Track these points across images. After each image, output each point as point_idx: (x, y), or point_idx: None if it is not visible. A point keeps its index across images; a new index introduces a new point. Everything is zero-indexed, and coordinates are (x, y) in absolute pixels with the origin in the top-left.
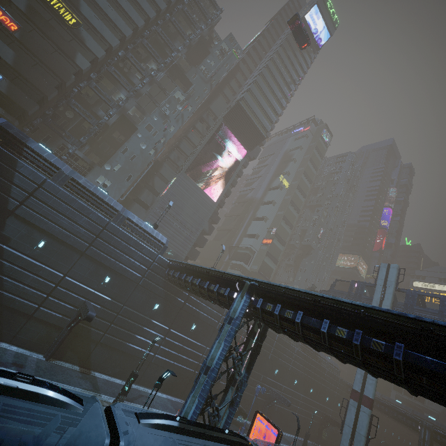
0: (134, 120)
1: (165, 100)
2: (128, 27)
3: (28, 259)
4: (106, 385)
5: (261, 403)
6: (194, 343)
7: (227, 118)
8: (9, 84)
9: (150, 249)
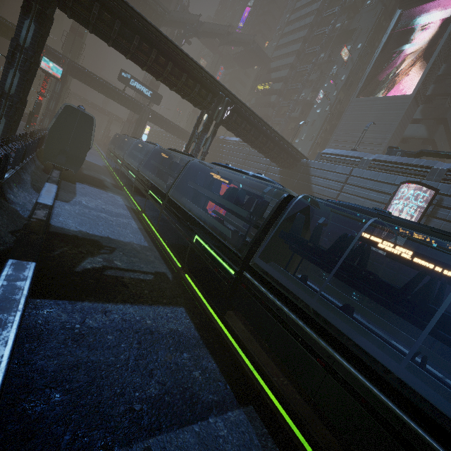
0: (311, 100)
1: (332, 65)
2: (292, 57)
3: None
4: None
5: None
6: None
7: (405, 3)
8: None
9: None
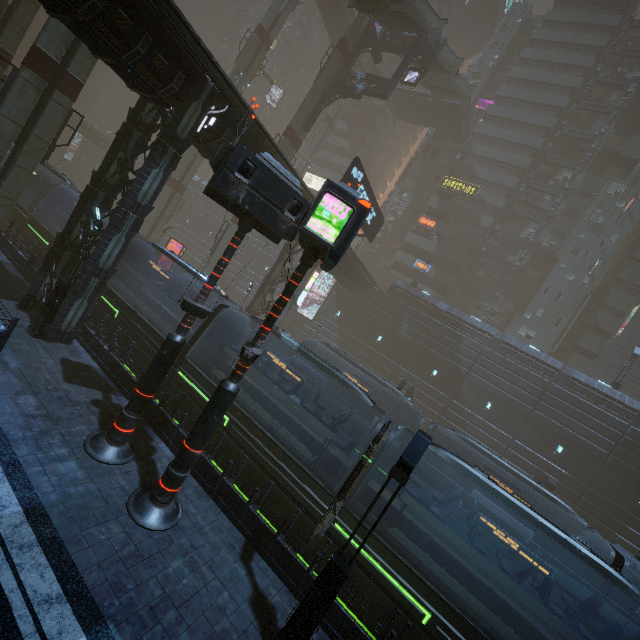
0: (551, 250)
1: (592, 205)
2: (525, 158)
3: (480, 419)
4: None
5: None
6: None
7: None
8: (435, 269)
9: (614, 416)
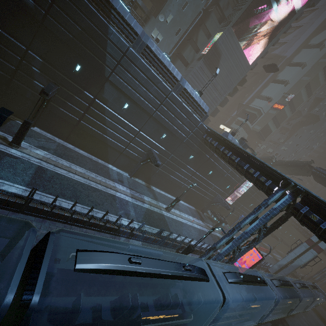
0: None
1: None
2: None
3: (119, 117)
4: (159, 196)
5: (235, 217)
6: (208, 182)
7: None
8: None
9: (196, 117)
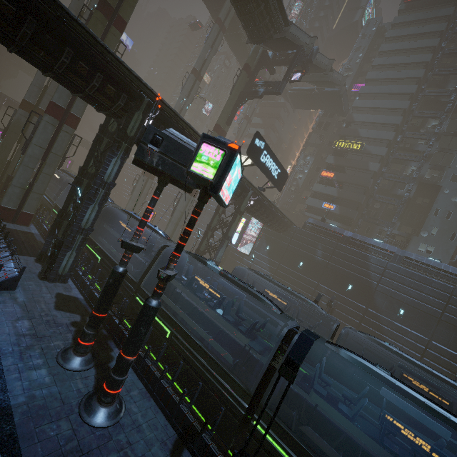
0: (434, 181)
1: None
2: (397, 116)
3: (396, 324)
4: None
5: None
6: None
7: None
8: (339, 207)
9: None
